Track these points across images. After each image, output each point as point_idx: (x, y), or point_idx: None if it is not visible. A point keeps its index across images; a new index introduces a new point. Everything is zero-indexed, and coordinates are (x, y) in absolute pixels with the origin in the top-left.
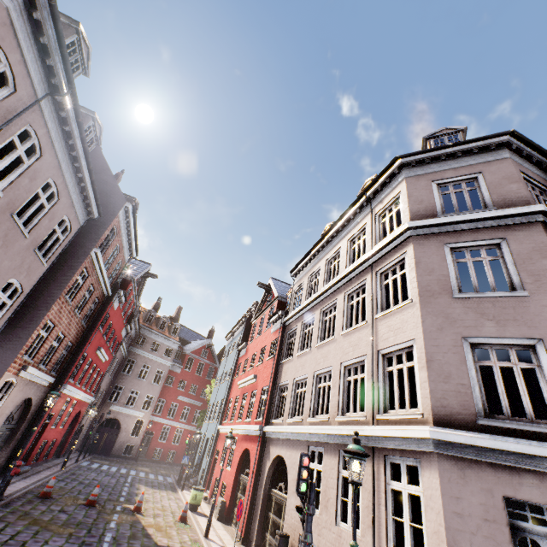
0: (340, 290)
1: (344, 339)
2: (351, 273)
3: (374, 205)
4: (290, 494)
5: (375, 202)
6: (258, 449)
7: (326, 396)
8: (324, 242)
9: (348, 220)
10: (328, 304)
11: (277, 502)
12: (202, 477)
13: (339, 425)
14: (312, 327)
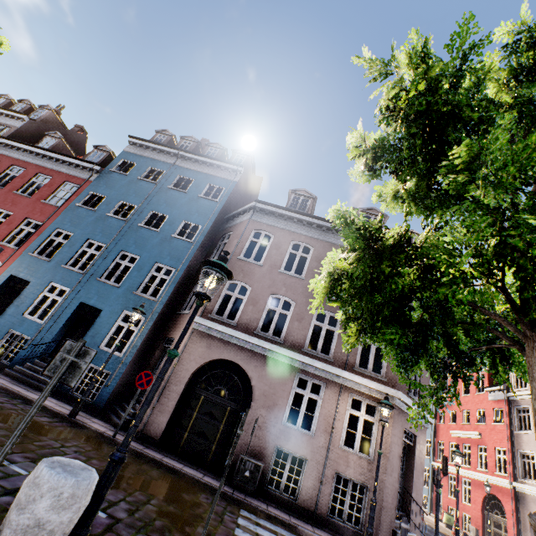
0: None
1: None
2: None
3: None
4: None
5: None
6: (511, 498)
7: None
8: None
9: None
10: None
11: None
12: (427, 501)
13: None
14: None
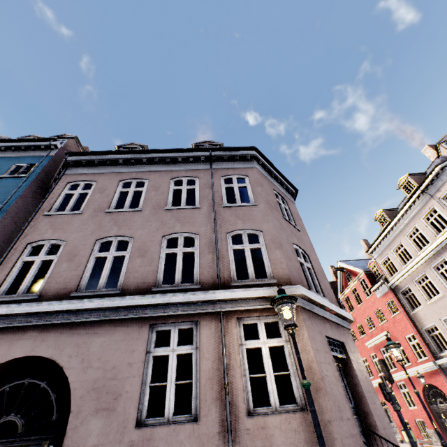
0: (442, 250)
1: None
2: (446, 237)
3: (432, 193)
4: None
5: (431, 191)
6: (443, 378)
7: None
8: (392, 225)
9: (409, 207)
10: (435, 262)
11: None
12: None
13: None
14: (427, 281)
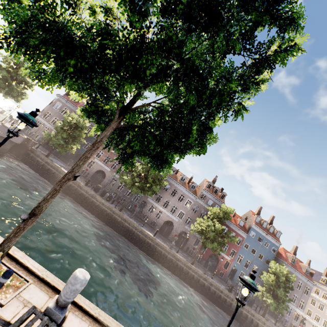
0: (326, 304)
1: (325, 315)
2: None
3: None
4: (306, 326)
5: None
6: None
7: (318, 319)
8: (323, 286)
9: None
10: (321, 303)
11: (300, 324)
12: None
13: (321, 326)
14: (315, 301)
